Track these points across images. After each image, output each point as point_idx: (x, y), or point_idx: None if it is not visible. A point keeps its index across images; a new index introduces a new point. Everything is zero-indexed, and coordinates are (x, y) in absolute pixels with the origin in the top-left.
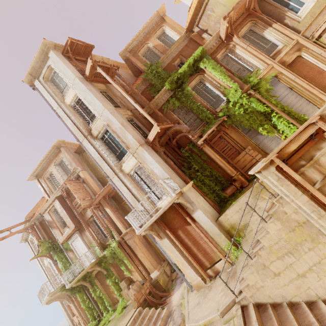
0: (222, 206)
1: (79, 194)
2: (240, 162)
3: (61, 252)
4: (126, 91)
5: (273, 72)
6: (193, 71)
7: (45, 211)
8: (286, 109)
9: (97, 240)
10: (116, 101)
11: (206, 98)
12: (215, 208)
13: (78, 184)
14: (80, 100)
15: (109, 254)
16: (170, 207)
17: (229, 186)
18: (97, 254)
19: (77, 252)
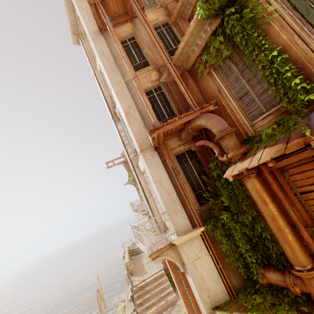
0: (247, 287)
1: None
2: None
3: None
4: (169, 17)
5: None
6: None
7: None
8: None
9: None
10: (143, 52)
11: None
12: (227, 286)
13: None
14: None
15: None
16: None
17: (278, 273)
18: None
19: None
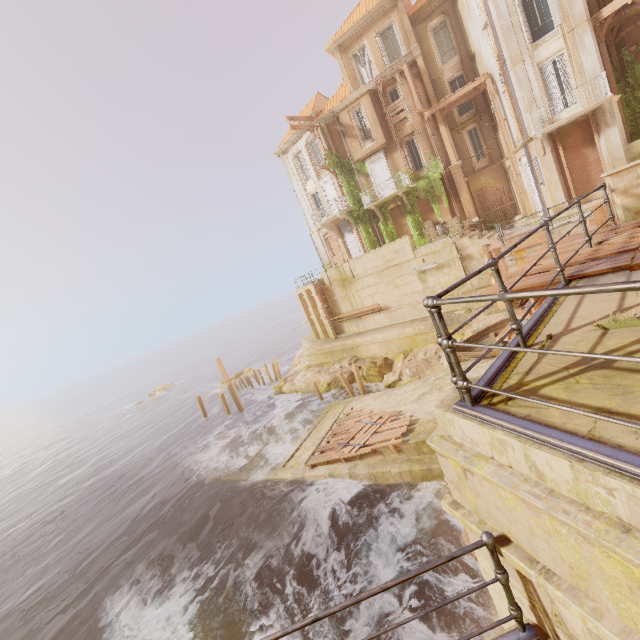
0: (633, 139)
1: (416, 91)
2: None
3: (349, 174)
4: None
5: None
6: None
7: (344, 109)
8: None
9: (408, 168)
10: None
11: None
12: (629, 135)
13: (412, 77)
14: None
15: (424, 186)
16: (575, 121)
17: None
18: (407, 183)
19: (373, 178)
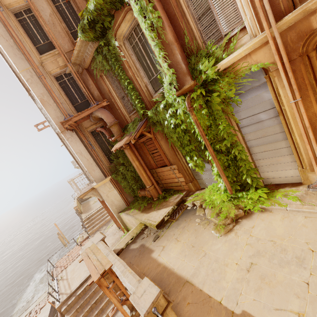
0: (135, 200)
1: None
2: (164, 173)
3: None
4: None
5: (261, 60)
6: (116, 0)
7: None
8: (232, 153)
9: None
10: (45, 31)
11: (145, 65)
12: (125, 202)
13: None
14: None
15: None
16: None
17: (144, 191)
18: None
19: None
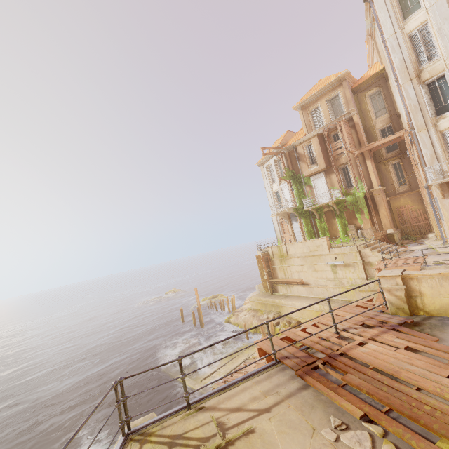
0: None
1: (349, 138)
2: None
3: (299, 184)
4: None
5: None
6: None
7: (300, 144)
8: None
9: (341, 185)
10: None
11: None
12: None
13: (348, 128)
14: (425, 29)
15: (350, 200)
16: None
17: None
18: (338, 196)
19: (315, 189)
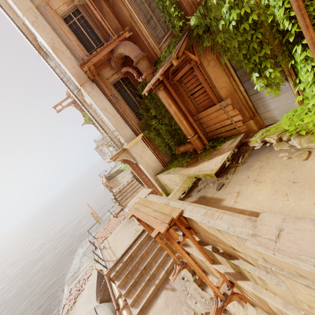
0: (172, 159)
1: None
2: (209, 117)
3: None
4: None
5: None
6: None
7: None
8: None
9: None
10: None
11: None
12: (161, 162)
13: None
14: None
15: None
16: None
17: (183, 145)
18: None
19: None
